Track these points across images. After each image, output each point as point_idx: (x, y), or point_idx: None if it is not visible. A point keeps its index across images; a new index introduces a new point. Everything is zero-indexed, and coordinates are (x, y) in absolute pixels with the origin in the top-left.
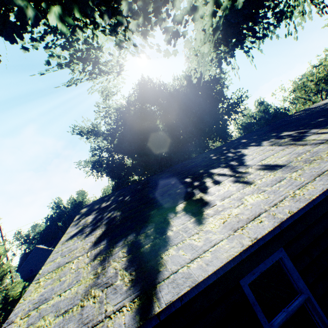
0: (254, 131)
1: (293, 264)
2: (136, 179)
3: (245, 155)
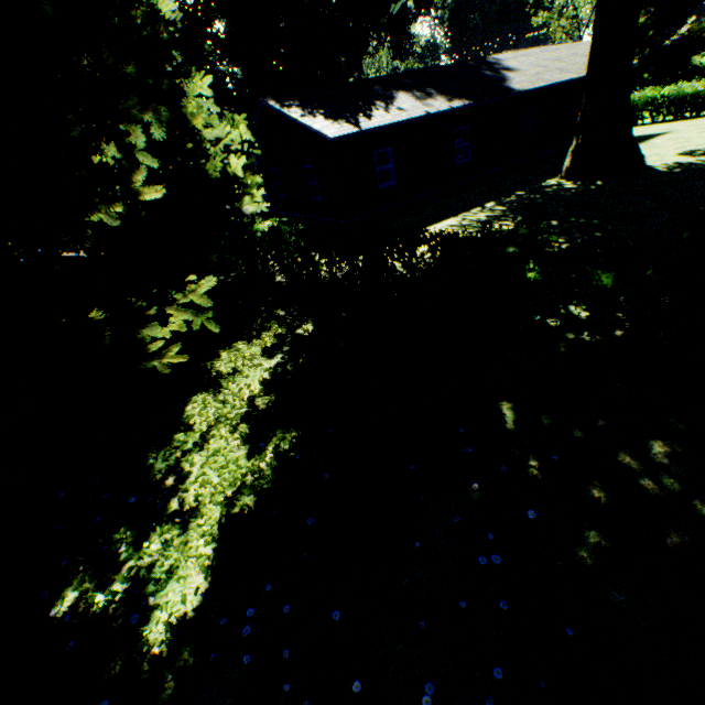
0: (422, 71)
1: (393, 155)
2: (225, 70)
3: (397, 99)
